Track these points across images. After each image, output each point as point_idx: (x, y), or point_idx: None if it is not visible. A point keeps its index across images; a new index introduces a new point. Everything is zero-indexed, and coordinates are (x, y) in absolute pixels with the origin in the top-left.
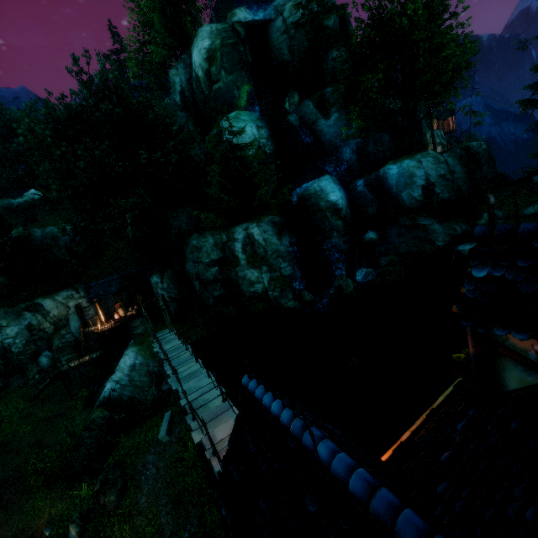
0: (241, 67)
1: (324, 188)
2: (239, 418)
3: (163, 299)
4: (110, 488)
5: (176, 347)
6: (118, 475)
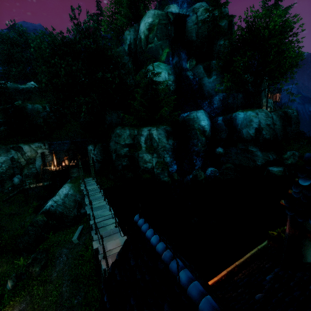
0: (167, 38)
1: (199, 117)
2: (127, 240)
3: (92, 160)
4: (37, 263)
5: (94, 189)
6: (44, 256)
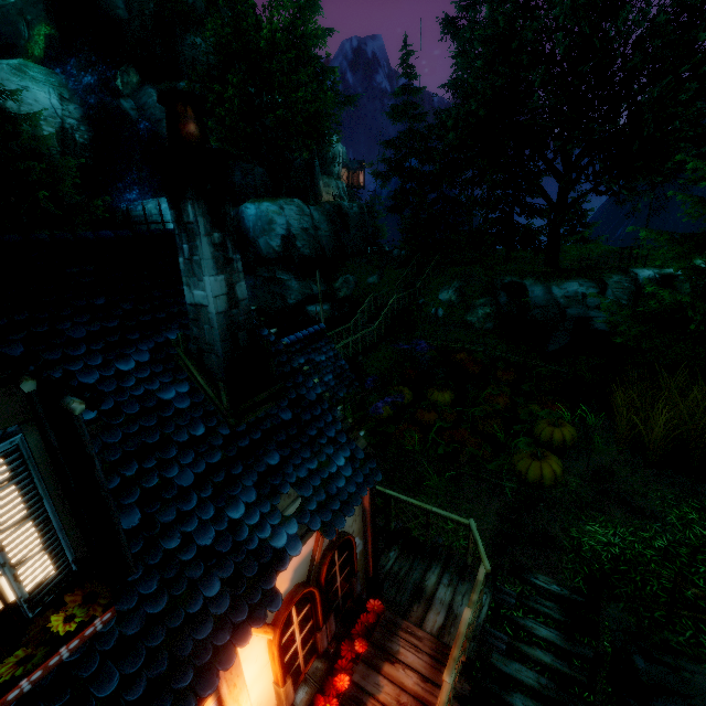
0: None
1: (163, 213)
2: None
3: None
4: None
5: None
6: None
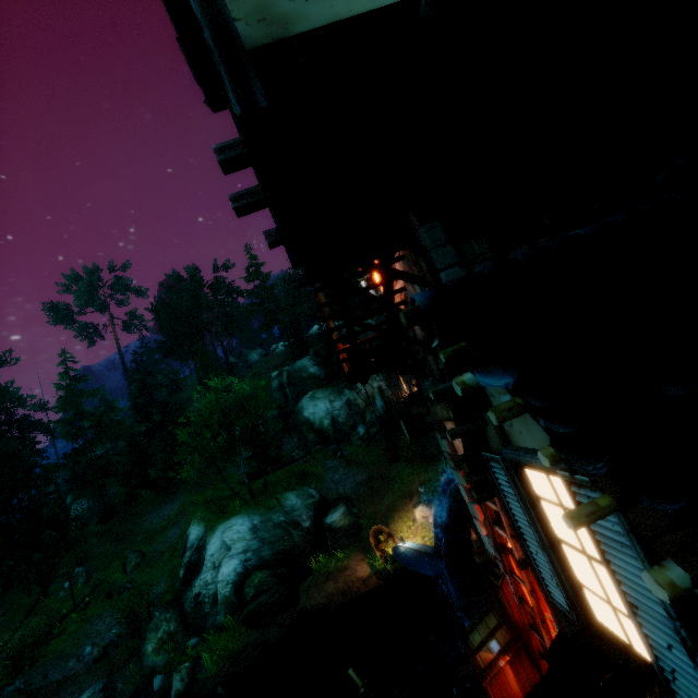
0: None
1: None
2: None
3: None
4: None
5: None
6: None
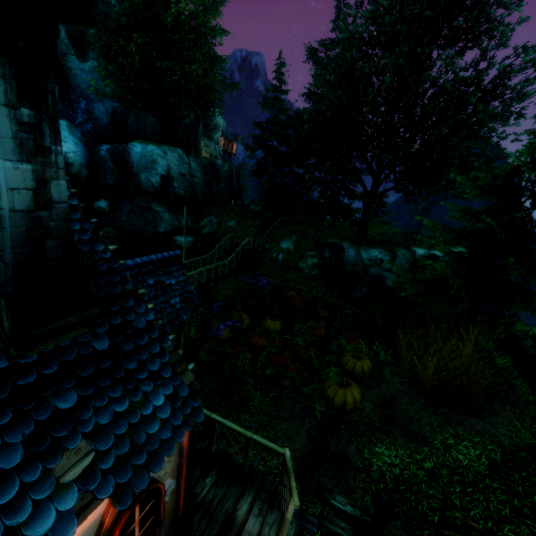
0: None
1: None
2: None
3: None
4: None
5: None
6: None
